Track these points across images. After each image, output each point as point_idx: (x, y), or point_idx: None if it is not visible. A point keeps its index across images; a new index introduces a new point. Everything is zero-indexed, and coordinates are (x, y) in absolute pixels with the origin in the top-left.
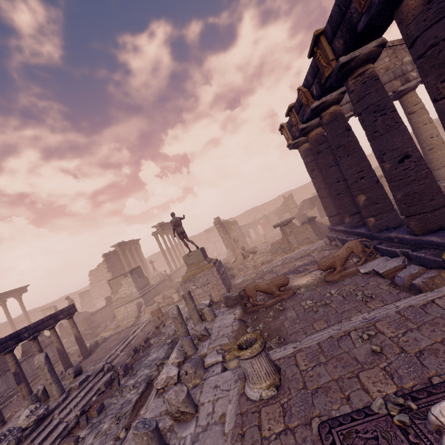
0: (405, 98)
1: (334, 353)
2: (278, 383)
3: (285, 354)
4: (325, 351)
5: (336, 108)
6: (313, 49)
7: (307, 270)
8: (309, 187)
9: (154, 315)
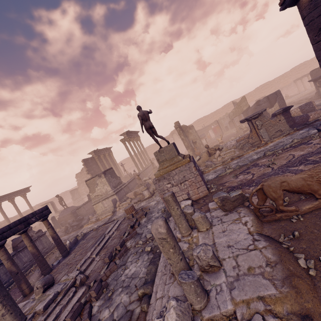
0: None
1: None
2: None
3: None
4: None
5: None
6: None
7: None
8: (251, 95)
9: (128, 212)
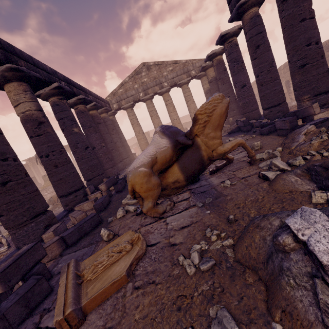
0: (163, 96)
1: None
2: None
3: None
4: None
5: (92, 112)
6: None
7: None
8: None
9: None
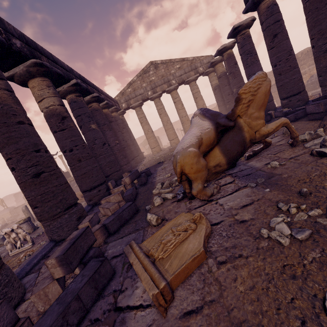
0: (171, 94)
1: None
2: (31, 232)
3: None
4: None
5: (104, 111)
6: None
7: None
8: (178, 123)
9: None
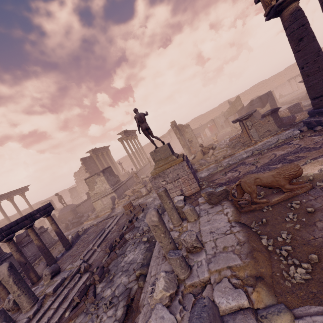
0: None
1: None
2: None
3: None
4: None
5: None
6: None
7: (304, 157)
8: (246, 94)
9: (126, 209)
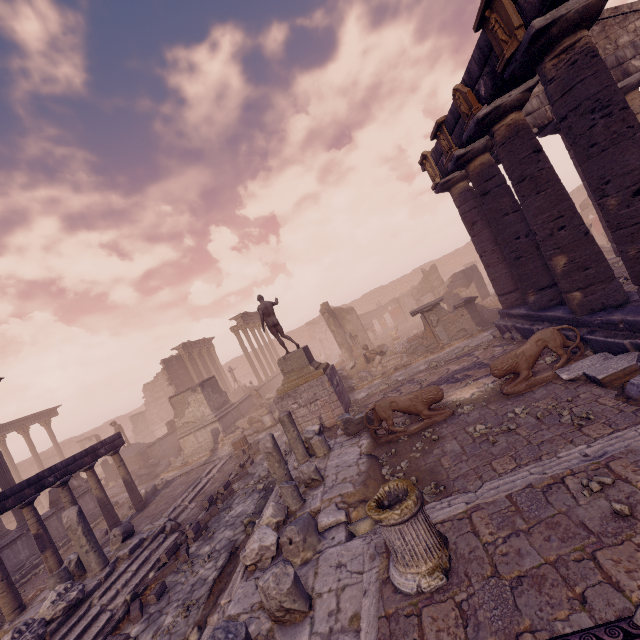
0: None
1: (540, 514)
2: (447, 565)
3: (452, 514)
4: (524, 510)
5: (518, 117)
6: (484, 13)
7: (470, 377)
8: (459, 255)
9: (237, 447)
